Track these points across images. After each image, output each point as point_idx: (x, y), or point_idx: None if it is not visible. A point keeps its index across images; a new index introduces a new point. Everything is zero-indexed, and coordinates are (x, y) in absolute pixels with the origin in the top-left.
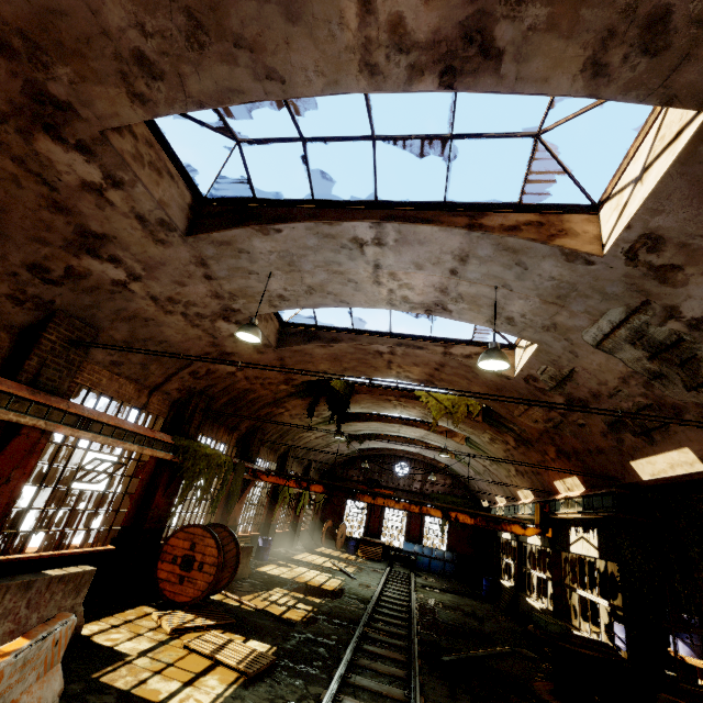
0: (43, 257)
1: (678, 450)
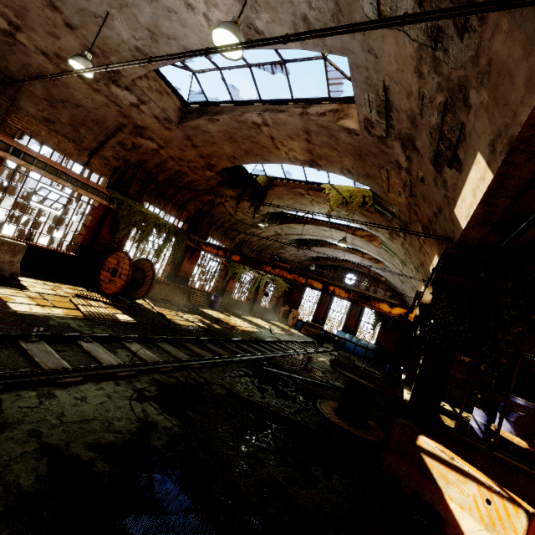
0: None
1: (474, 164)
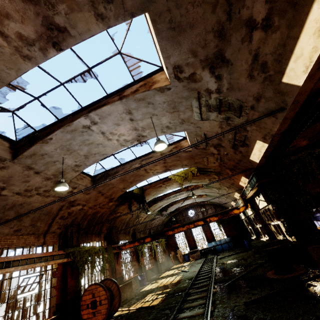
0: None
1: (256, 143)
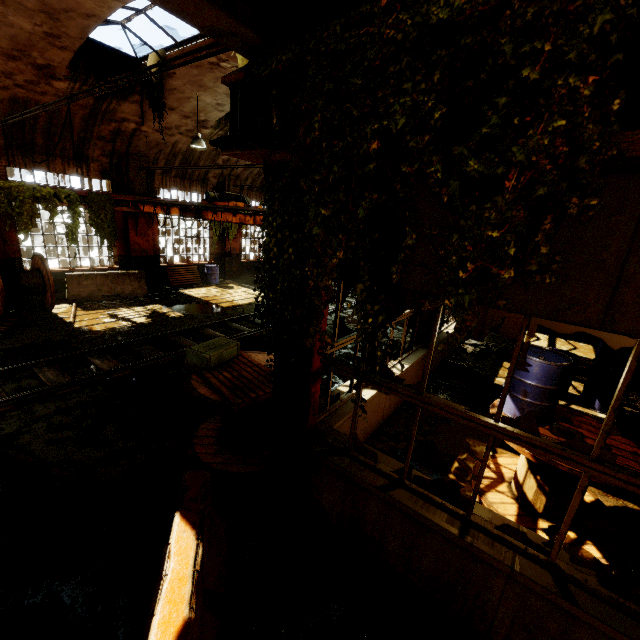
0: None
1: None
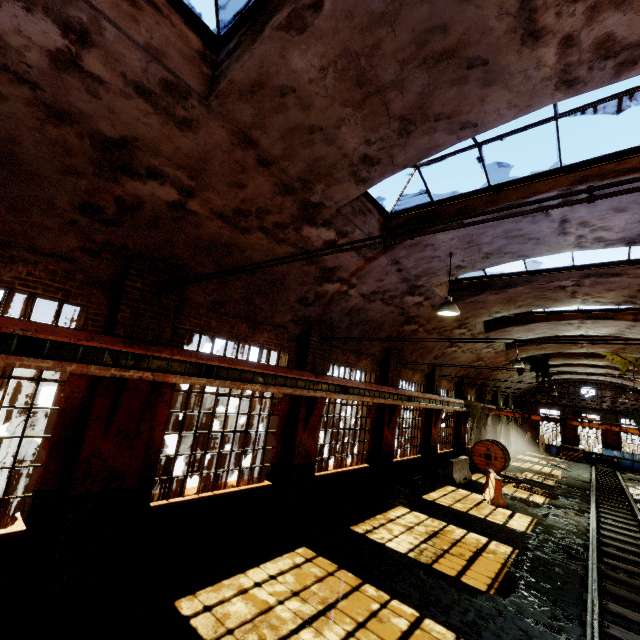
0: (438, 353)
1: None
